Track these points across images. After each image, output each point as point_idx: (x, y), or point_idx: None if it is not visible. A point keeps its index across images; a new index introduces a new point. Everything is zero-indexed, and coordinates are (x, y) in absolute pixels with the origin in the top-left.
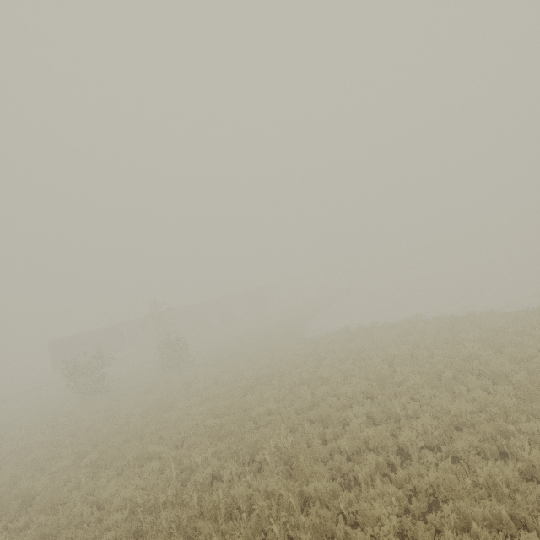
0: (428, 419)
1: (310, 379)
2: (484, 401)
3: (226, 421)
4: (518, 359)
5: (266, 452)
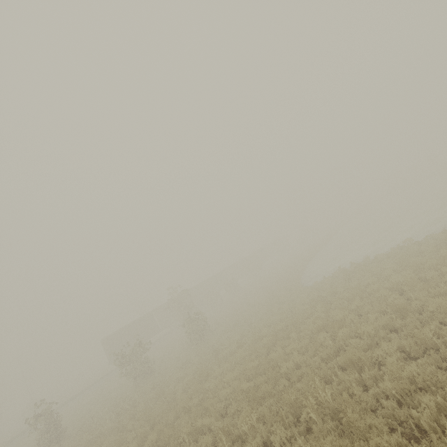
0: None
1: (324, 324)
2: None
3: (259, 382)
4: None
5: (309, 411)
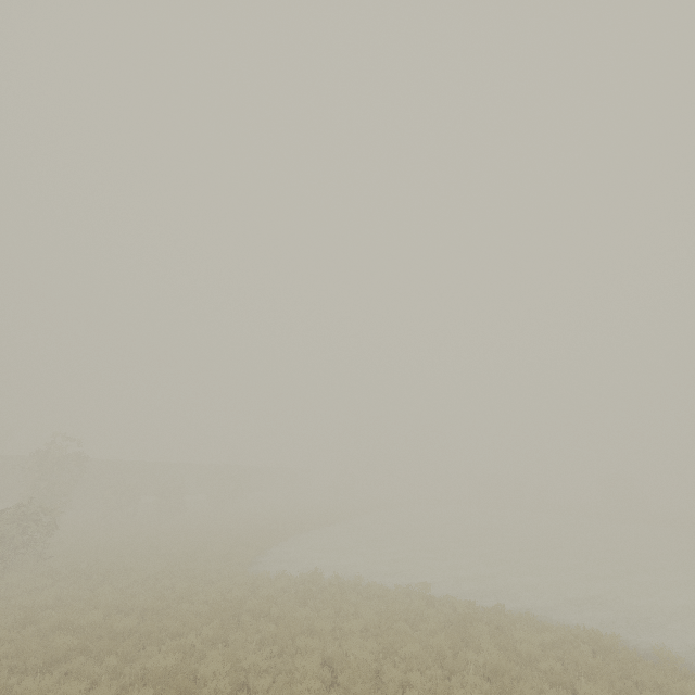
0: None
1: (177, 671)
2: None
3: None
4: None
5: None
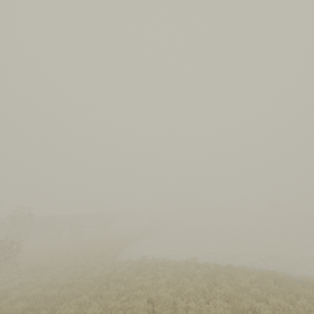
0: None
1: None
2: None
3: None
4: None
5: None
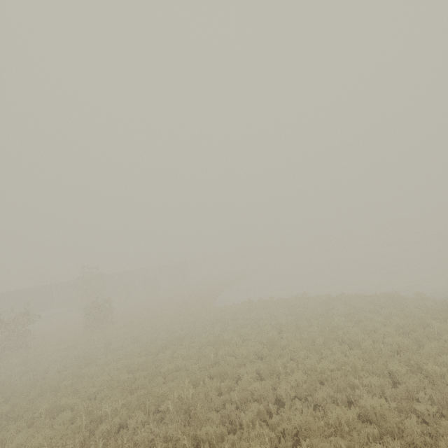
0: (300, 375)
1: (215, 341)
2: (341, 361)
3: (138, 376)
4: (368, 330)
5: (169, 402)
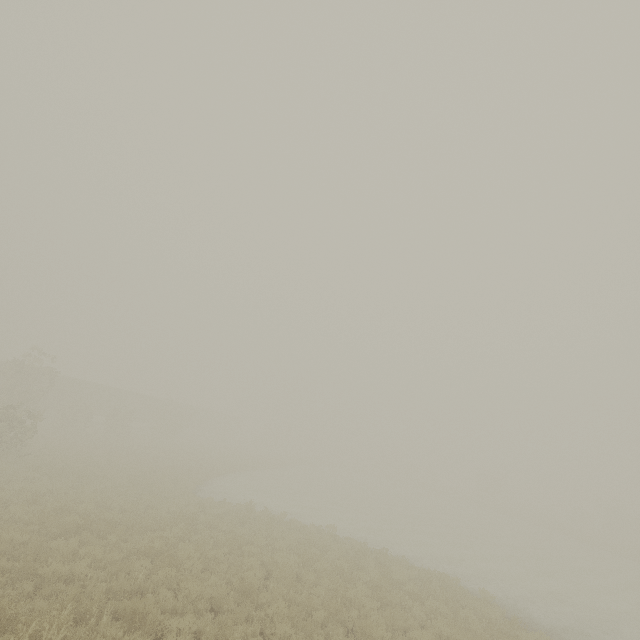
0: None
1: (160, 552)
2: None
3: None
4: (396, 626)
5: (11, 639)
